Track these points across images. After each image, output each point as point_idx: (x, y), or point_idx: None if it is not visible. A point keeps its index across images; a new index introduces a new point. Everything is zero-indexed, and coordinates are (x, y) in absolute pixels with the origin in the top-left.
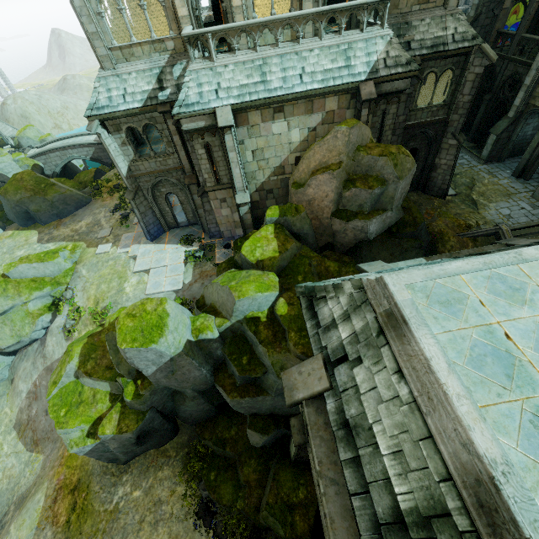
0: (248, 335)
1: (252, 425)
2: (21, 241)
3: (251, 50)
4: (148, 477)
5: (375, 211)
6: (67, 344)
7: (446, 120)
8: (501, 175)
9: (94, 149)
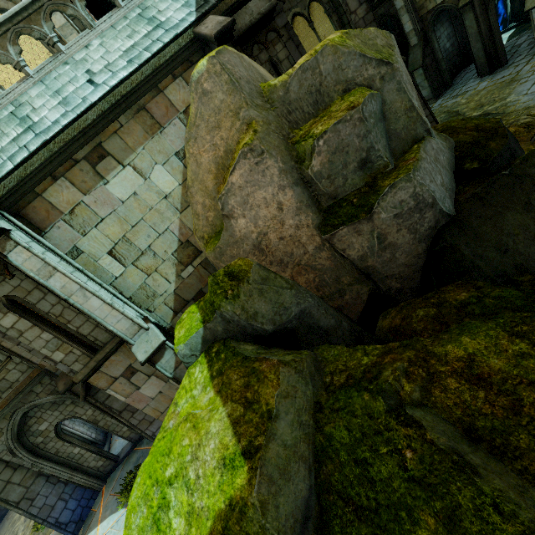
0: None
1: None
2: None
3: None
4: None
5: (402, 156)
6: None
7: None
8: (470, 87)
9: None
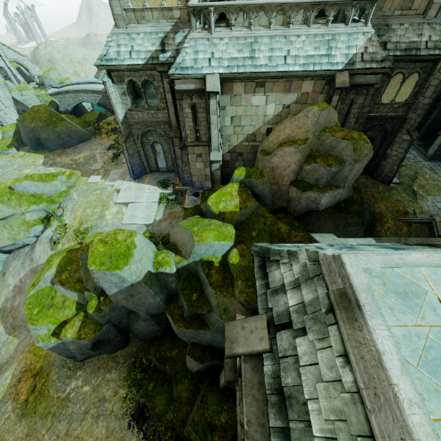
0: (200, 275)
1: (191, 353)
2: (29, 161)
3: (246, 28)
4: (98, 376)
5: (328, 187)
6: (52, 252)
7: (404, 117)
8: None
9: (102, 96)
